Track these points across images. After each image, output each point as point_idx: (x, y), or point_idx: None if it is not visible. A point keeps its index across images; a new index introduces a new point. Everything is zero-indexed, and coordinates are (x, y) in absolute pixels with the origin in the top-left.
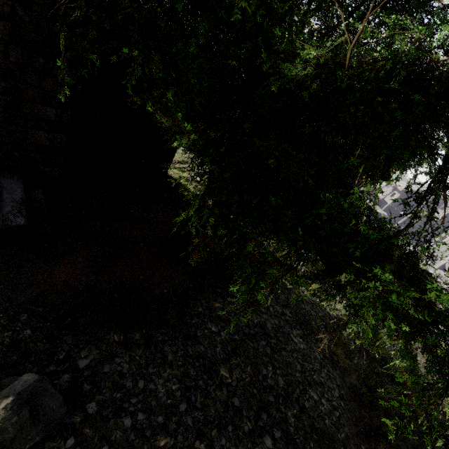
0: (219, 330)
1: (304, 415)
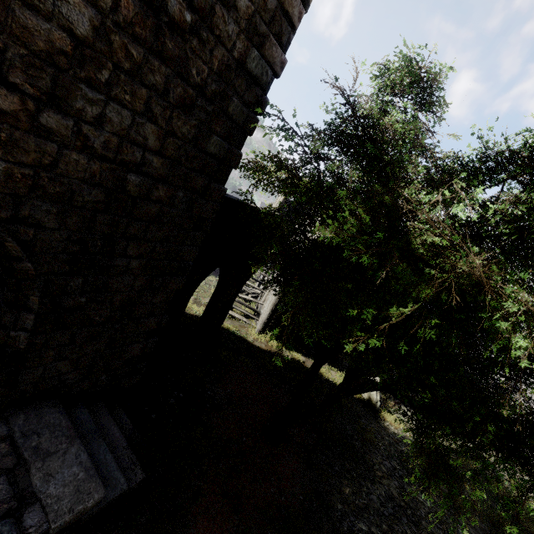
0: (367, 525)
1: None
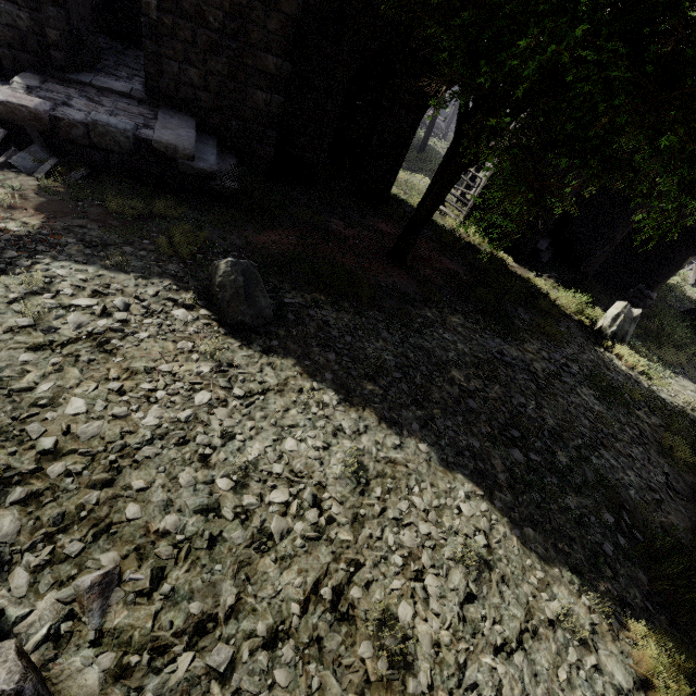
0: (454, 340)
1: (588, 465)
